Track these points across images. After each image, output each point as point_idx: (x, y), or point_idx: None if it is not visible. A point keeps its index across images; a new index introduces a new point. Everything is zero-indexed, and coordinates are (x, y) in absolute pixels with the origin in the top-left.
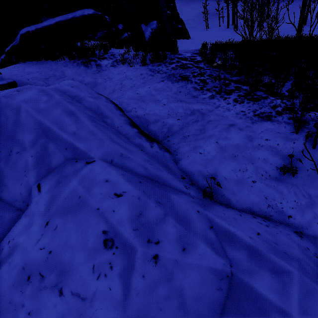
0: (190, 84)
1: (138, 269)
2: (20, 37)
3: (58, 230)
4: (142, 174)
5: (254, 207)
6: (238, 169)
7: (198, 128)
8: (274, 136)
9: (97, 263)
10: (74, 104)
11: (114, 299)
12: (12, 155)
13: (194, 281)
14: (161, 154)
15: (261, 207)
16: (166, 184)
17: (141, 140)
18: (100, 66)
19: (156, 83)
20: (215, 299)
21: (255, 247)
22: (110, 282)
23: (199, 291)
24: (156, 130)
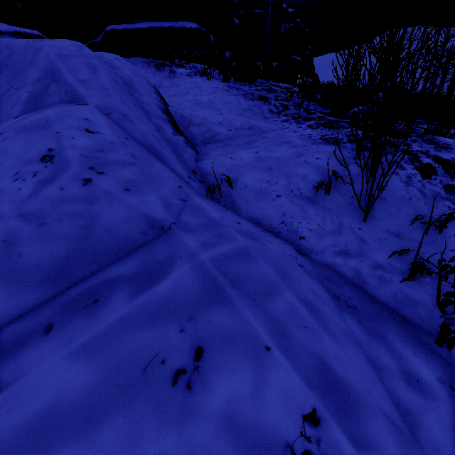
0: (267, 105)
1: (60, 181)
2: (103, 33)
3: (6, 141)
4: (138, 140)
5: (264, 220)
6: (267, 181)
7: (247, 141)
8: (329, 157)
9: (24, 171)
10: (103, 64)
11: (16, 197)
12: (11, 90)
13: (117, 216)
14: (182, 145)
15: (272, 222)
16: (163, 161)
17: (165, 124)
18: (174, 72)
19: (225, 95)
20: (132, 240)
21: (217, 220)
22: (24, 185)
23: (117, 226)
24: (197, 134)
